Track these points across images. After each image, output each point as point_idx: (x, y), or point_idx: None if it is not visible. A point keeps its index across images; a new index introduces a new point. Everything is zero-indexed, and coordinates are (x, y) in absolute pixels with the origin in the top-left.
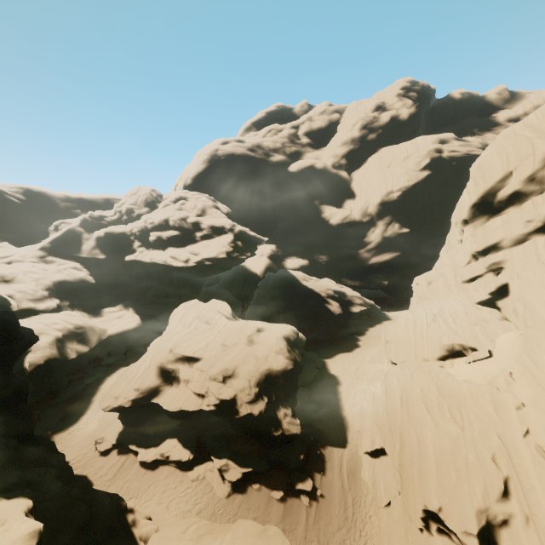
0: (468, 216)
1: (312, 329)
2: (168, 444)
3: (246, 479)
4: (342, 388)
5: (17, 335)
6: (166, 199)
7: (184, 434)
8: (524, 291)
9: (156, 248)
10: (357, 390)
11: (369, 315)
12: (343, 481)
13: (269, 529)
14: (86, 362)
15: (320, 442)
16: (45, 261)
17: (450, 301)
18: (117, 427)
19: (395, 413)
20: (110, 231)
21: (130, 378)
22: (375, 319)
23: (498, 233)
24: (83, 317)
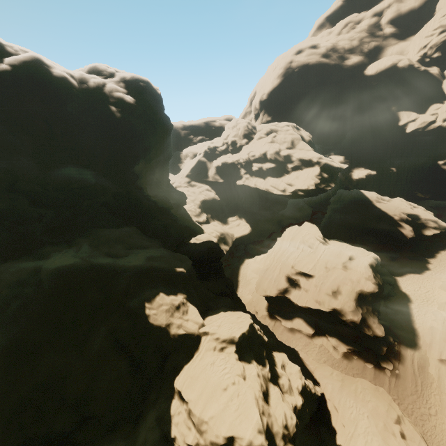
0: None
1: (382, 246)
2: (298, 321)
3: (348, 352)
4: (413, 306)
5: (221, 256)
6: (260, 132)
7: (306, 317)
8: None
9: (257, 176)
10: (427, 310)
11: (441, 237)
12: (414, 370)
13: (379, 388)
14: (228, 255)
15: (397, 342)
16: (191, 185)
17: None
18: (264, 303)
19: None
20: (224, 161)
21: (269, 279)
22: None
23: None
24: (221, 226)
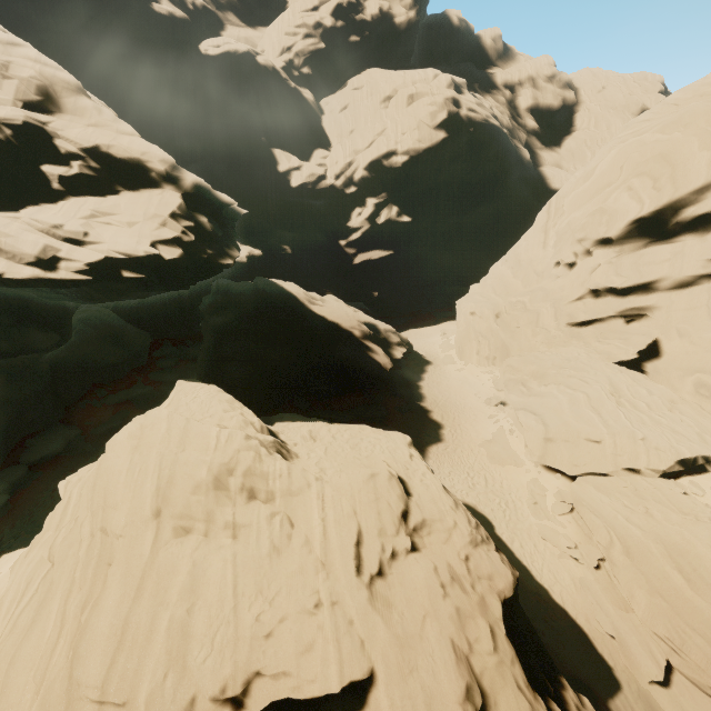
0: (619, 235)
1: (349, 398)
2: None
3: None
4: (506, 535)
5: None
6: None
7: None
8: (710, 360)
9: None
10: (529, 533)
11: (403, 358)
12: None
13: None
14: None
15: (598, 704)
16: None
17: (600, 365)
18: None
19: (692, 605)
20: None
21: None
22: (415, 365)
23: (661, 269)
24: None
